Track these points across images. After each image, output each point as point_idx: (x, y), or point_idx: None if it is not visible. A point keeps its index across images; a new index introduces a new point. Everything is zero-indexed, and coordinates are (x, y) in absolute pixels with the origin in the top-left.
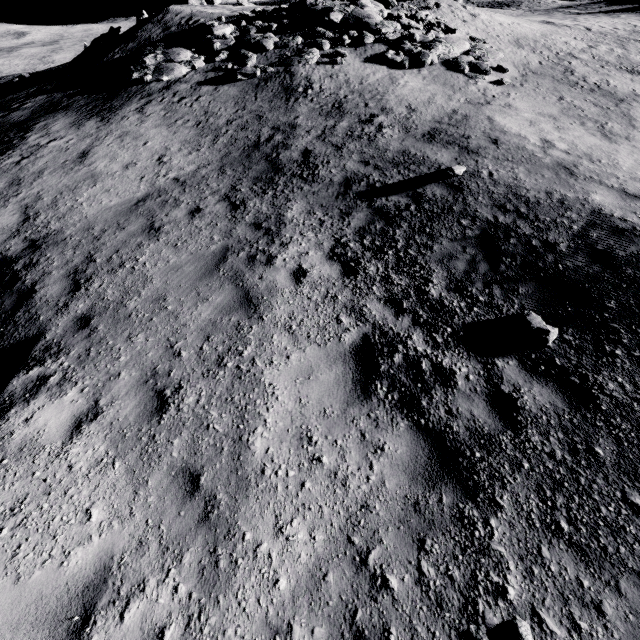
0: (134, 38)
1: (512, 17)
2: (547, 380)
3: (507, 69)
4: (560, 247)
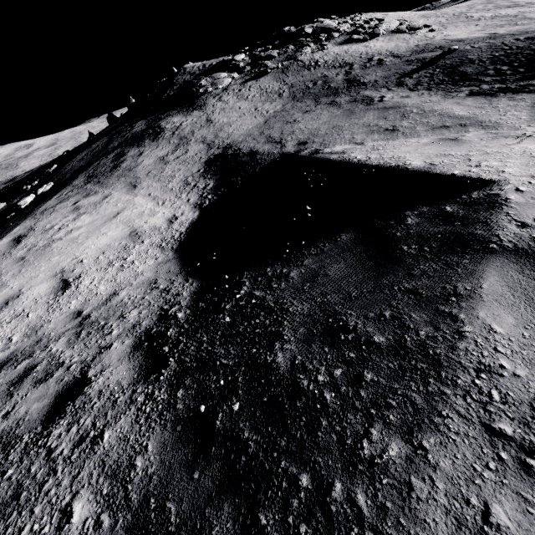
0: (174, 84)
1: None
2: None
3: (430, 25)
4: None
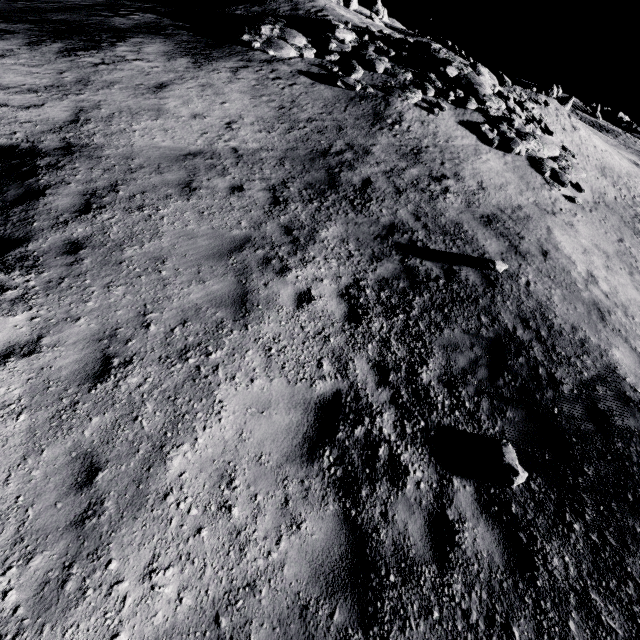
0: (262, 4)
1: (607, 145)
2: (495, 524)
3: (584, 190)
4: (563, 387)
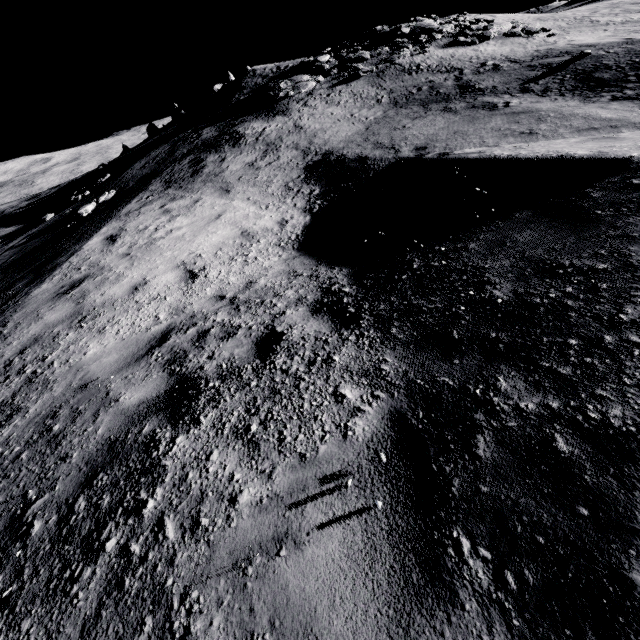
0: (243, 88)
1: None
2: None
3: (549, 29)
4: None
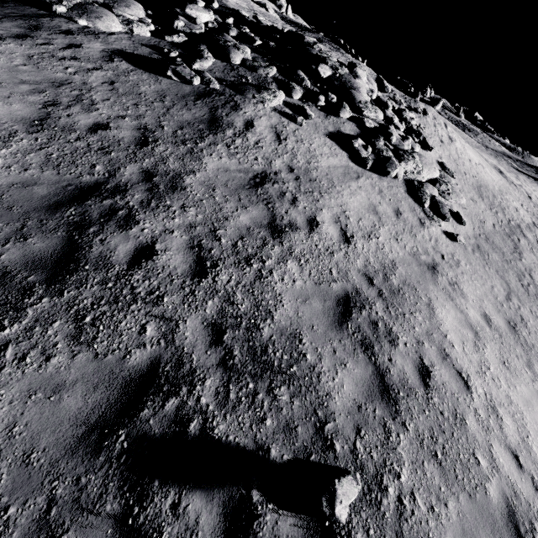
0: None
1: (477, 153)
2: None
3: (465, 222)
4: None
